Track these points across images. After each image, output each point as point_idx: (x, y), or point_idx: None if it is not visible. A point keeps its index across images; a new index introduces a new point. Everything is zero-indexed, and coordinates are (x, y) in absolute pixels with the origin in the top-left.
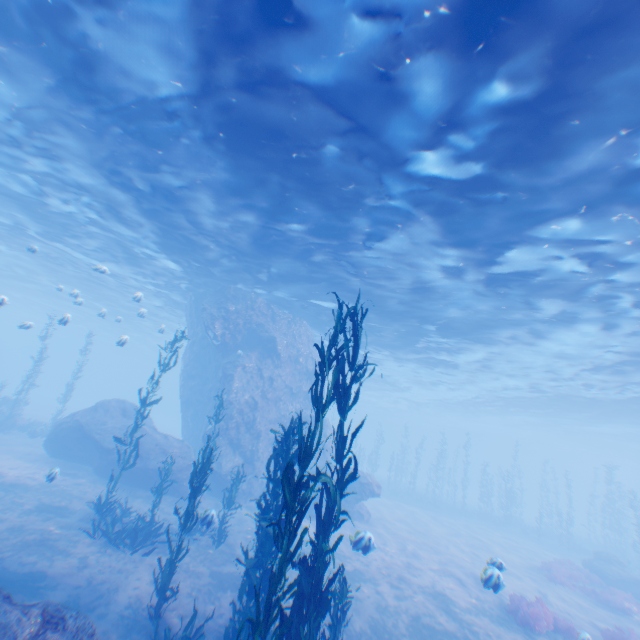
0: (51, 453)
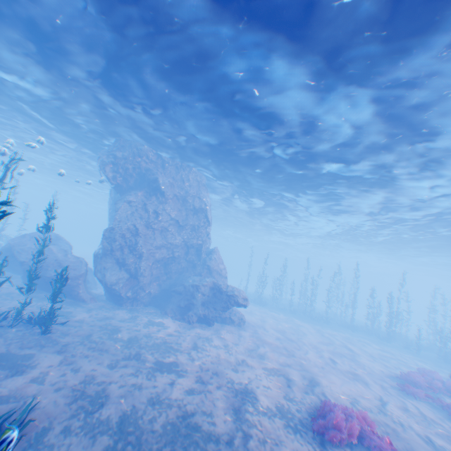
0: (5, 268)
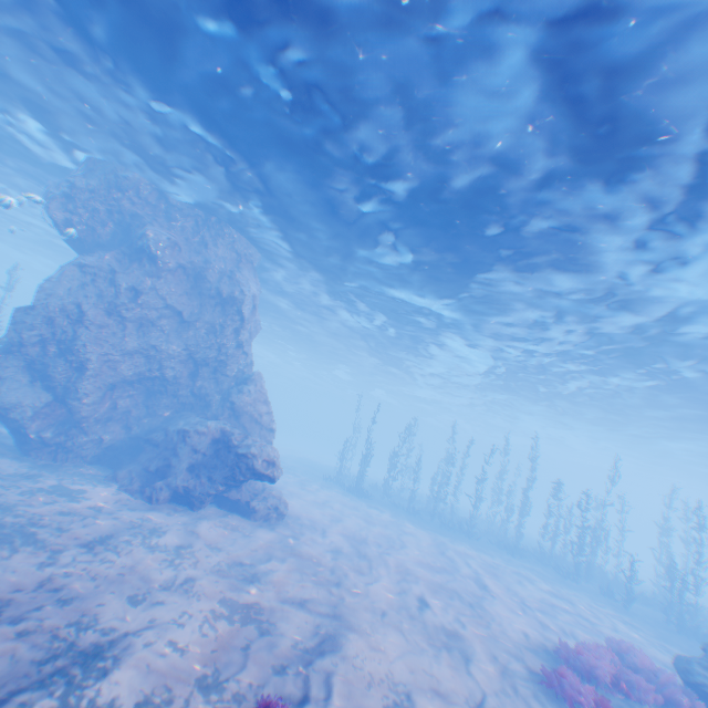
0: None
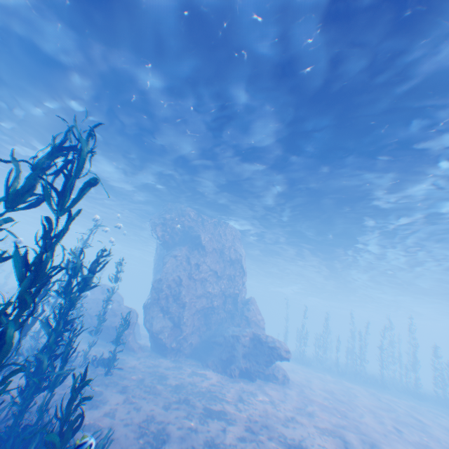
0: None
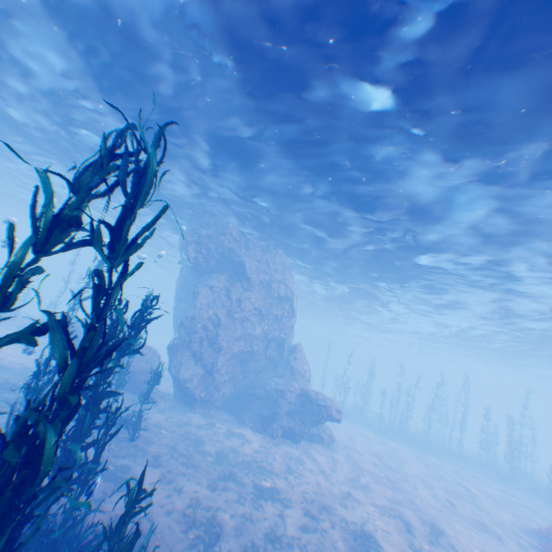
0: None
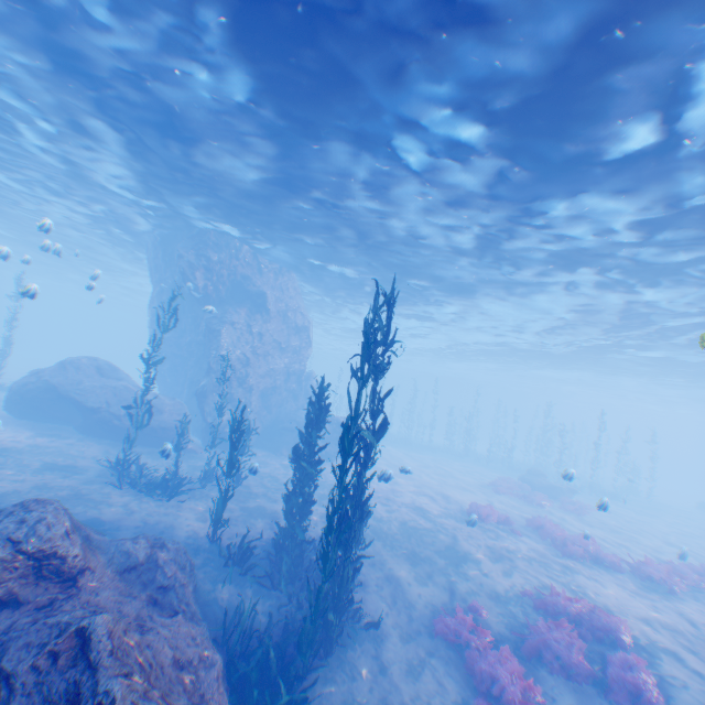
0: (18, 415)
